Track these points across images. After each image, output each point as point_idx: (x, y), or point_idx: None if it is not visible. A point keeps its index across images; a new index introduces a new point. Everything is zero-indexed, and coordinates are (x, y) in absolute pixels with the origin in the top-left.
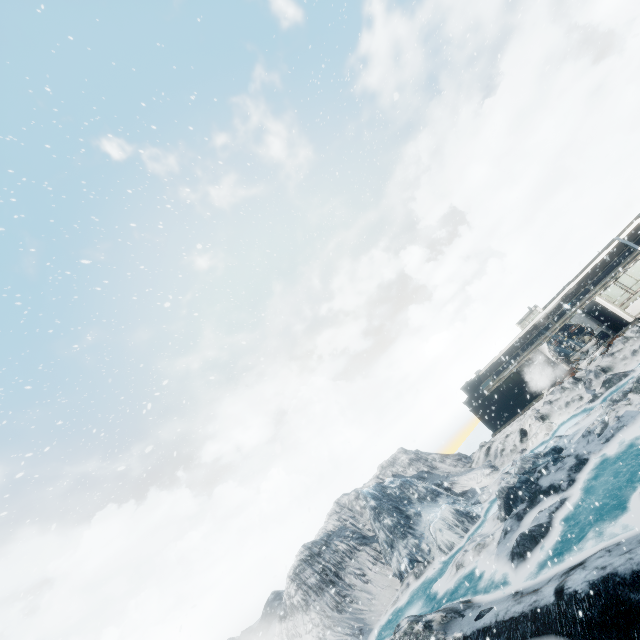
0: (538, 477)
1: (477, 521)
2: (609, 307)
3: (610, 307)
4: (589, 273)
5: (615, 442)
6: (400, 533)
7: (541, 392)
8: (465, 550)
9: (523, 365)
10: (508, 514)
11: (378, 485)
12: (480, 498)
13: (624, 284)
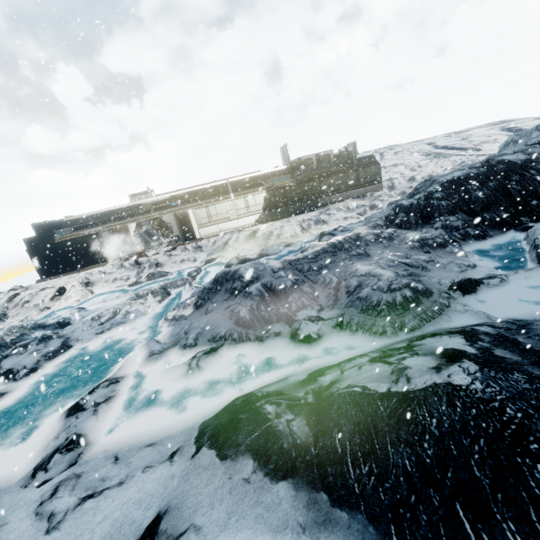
0: (9, 355)
1: None
2: (193, 222)
3: (193, 222)
4: (199, 190)
5: (106, 336)
6: None
7: (109, 260)
8: None
9: (107, 232)
10: None
11: None
12: None
13: (210, 212)
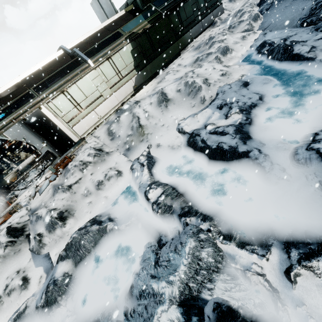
0: None
1: None
2: (57, 122)
3: (58, 122)
4: (31, 76)
5: None
6: None
7: None
8: None
9: None
10: None
11: None
12: None
13: (74, 97)
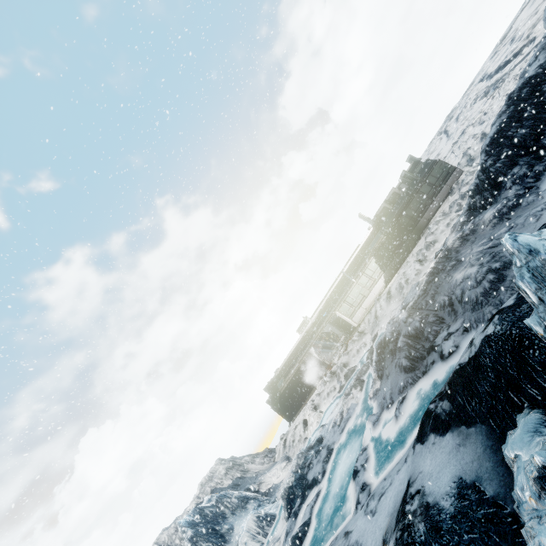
0: (307, 471)
1: (274, 522)
2: (344, 318)
3: (344, 318)
4: (331, 294)
5: (346, 431)
6: None
7: (315, 384)
8: None
9: (302, 365)
10: (290, 513)
11: (196, 509)
12: (278, 495)
13: (349, 302)
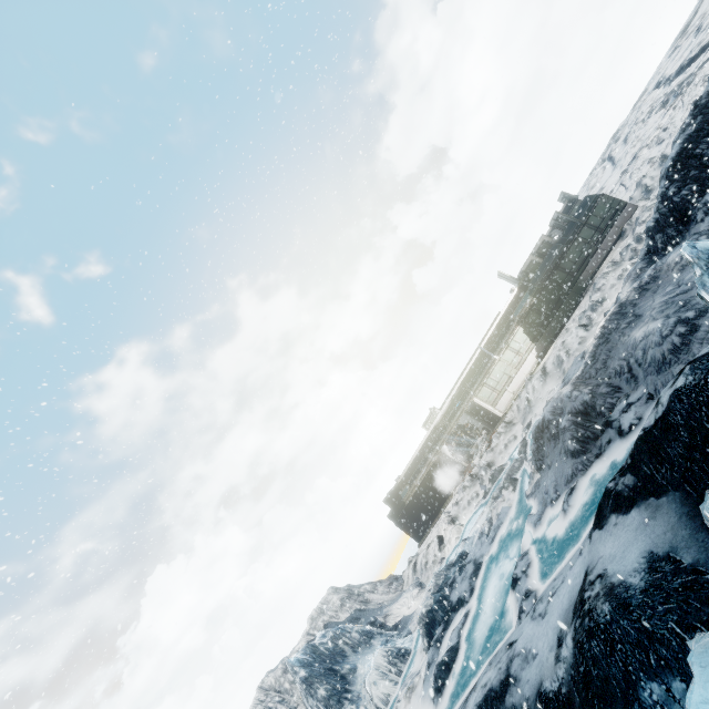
0: (449, 592)
1: (409, 658)
2: (484, 406)
3: (485, 406)
4: (466, 376)
5: (497, 541)
6: (336, 703)
7: (451, 492)
8: (398, 700)
9: (432, 468)
10: (430, 642)
11: (308, 645)
12: (411, 627)
13: (490, 386)
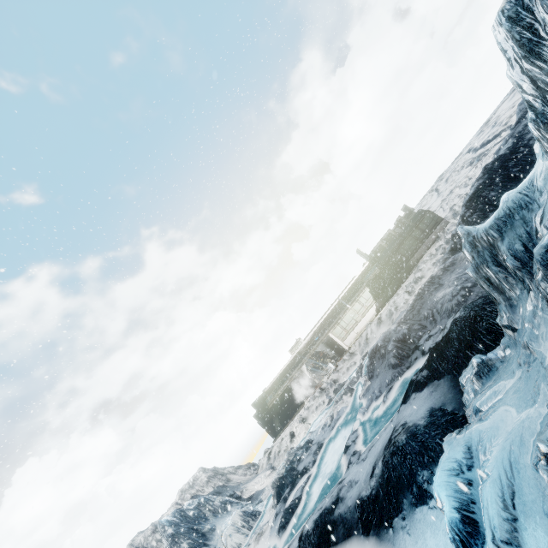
0: (297, 464)
1: (259, 517)
2: (336, 340)
3: (337, 340)
4: (326, 318)
5: (336, 428)
6: None
7: (304, 401)
8: (249, 544)
9: (292, 381)
10: (279, 500)
11: (177, 510)
12: (262, 497)
13: (342, 326)
